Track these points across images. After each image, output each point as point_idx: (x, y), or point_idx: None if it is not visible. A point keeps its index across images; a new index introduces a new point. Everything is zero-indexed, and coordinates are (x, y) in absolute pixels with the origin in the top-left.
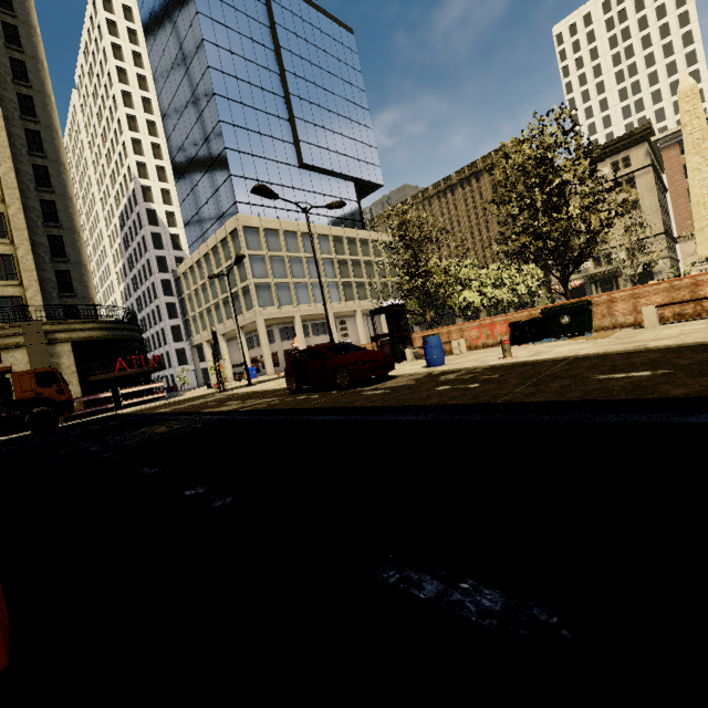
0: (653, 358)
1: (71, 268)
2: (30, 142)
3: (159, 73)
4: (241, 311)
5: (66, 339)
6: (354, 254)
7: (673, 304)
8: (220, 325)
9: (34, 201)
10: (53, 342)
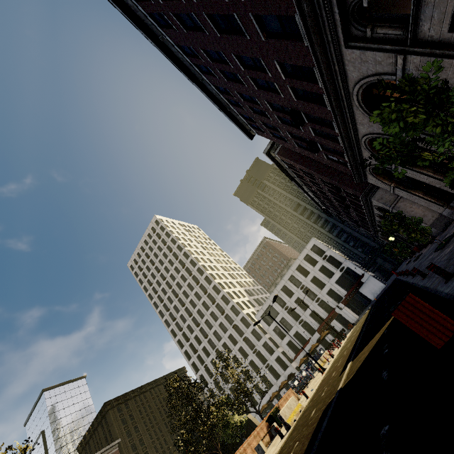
0: None
1: None
2: None
3: None
4: None
5: None
6: None
7: None
8: None
9: None
10: None
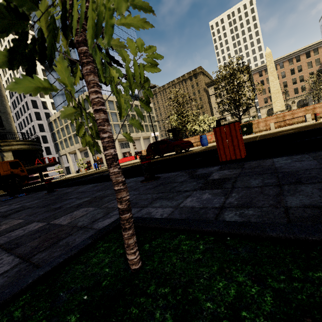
0: (288, 130)
1: (1, 115)
2: None
3: (36, 20)
4: None
5: (9, 149)
6: None
7: (279, 122)
8: (77, 144)
9: None
10: (2, 150)
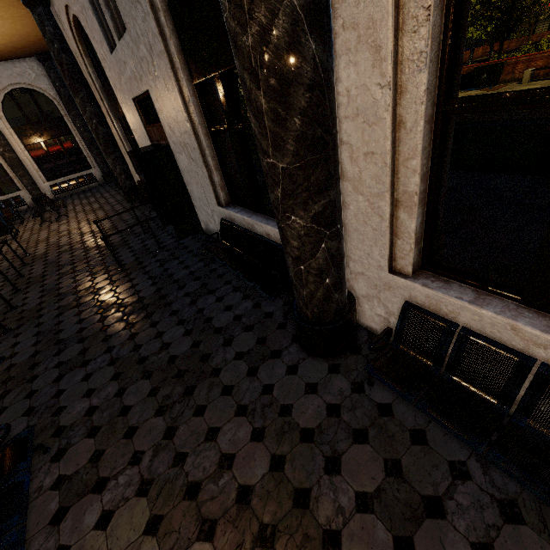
0: None
1: None
2: None
3: None
4: None
5: None
6: None
7: (540, 70)
8: None
9: None
10: None
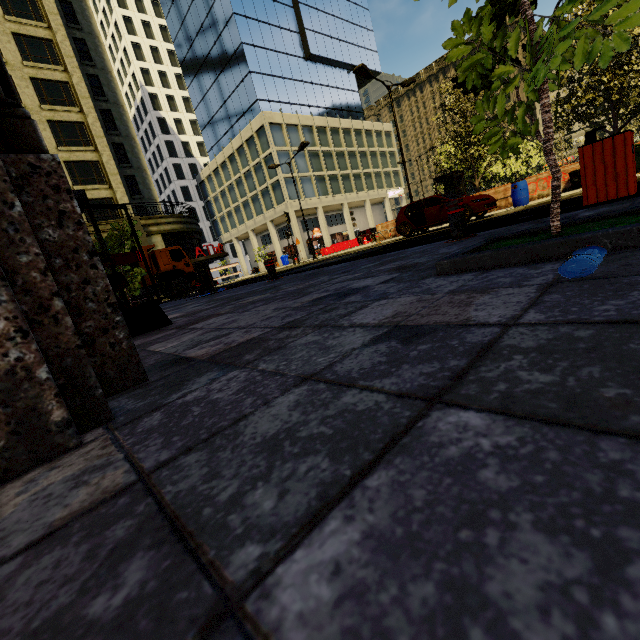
0: None
1: (135, 173)
2: (79, 51)
3: None
4: (271, 206)
5: (157, 231)
6: (361, 146)
7: None
8: (250, 221)
9: (95, 111)
10: (149, 234)
